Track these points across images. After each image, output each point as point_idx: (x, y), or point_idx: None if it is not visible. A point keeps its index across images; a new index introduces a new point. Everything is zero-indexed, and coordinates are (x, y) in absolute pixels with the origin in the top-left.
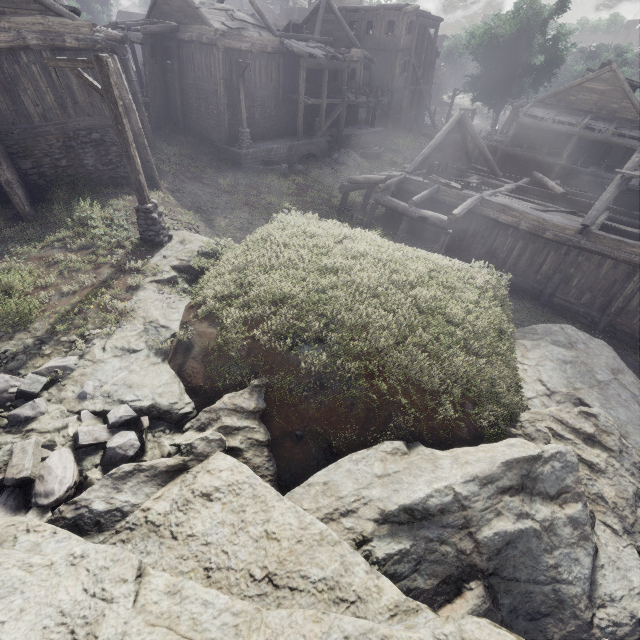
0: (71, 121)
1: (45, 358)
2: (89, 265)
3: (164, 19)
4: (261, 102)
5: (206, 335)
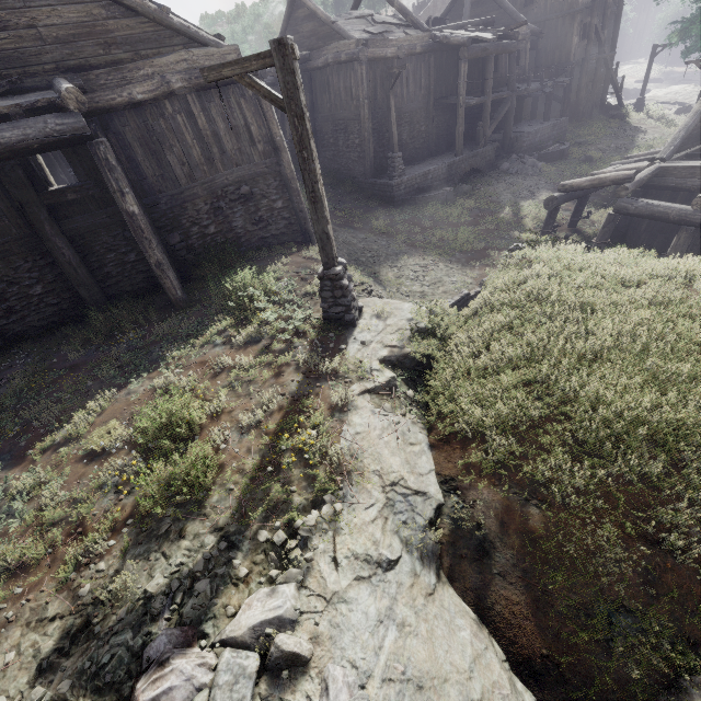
0: (219, 176)
1: (240, 587)
2: (267, 371)
3: None
4: (409, 118)
5: (515, 519)
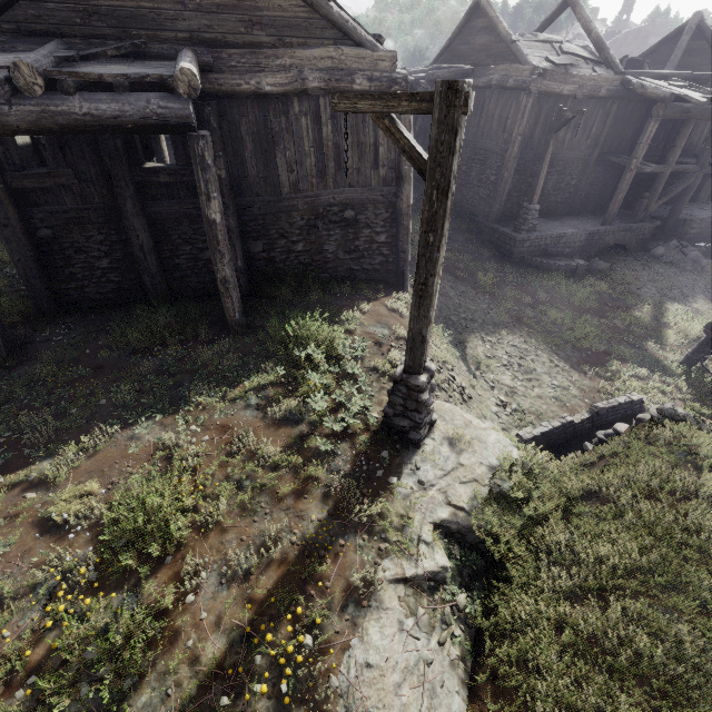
0: (325, 193)
1: None
2: (288, 485)
3: (455, 63)
4: (561, 167)
5: None
